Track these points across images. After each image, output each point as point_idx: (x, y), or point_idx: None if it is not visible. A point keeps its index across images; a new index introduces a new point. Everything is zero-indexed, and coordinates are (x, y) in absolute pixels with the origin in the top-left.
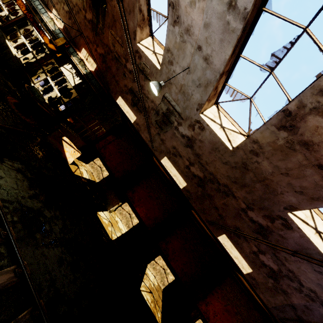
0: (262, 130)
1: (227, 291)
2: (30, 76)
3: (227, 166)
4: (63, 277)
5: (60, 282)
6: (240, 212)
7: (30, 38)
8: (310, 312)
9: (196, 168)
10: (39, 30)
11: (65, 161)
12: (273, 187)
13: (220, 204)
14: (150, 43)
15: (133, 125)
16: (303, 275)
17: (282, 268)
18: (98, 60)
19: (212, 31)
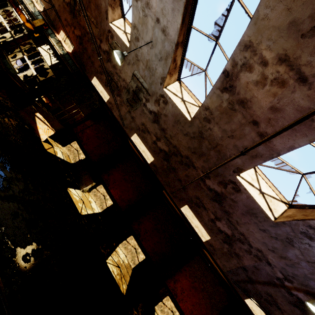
0: (211, 95)
1: (195, 269)
2: (6, 54)
3: (187, 137)
4: (15, 228)
5: (11, 231)
6: (200, 182)
7: (9, 19)
8: (258, 272)
9: (162, 143)
10: (16, 7)
11: (38, 137)
12: (223, 152)
13: (183, 176)
14: (121, 24)
15: (107, 104)
16: (251, 236)
17: (235, 232)
18: (75, 42)
19: (165, 2)
